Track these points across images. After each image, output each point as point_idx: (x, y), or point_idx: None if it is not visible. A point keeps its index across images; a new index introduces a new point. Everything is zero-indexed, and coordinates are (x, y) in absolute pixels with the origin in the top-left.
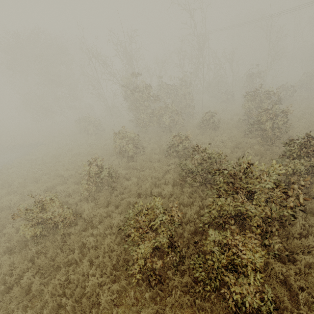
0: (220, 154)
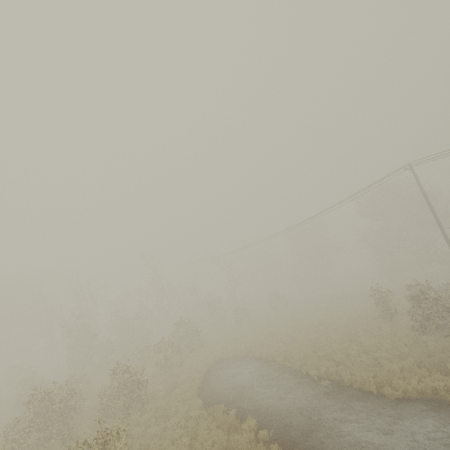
0: (67, 388)
